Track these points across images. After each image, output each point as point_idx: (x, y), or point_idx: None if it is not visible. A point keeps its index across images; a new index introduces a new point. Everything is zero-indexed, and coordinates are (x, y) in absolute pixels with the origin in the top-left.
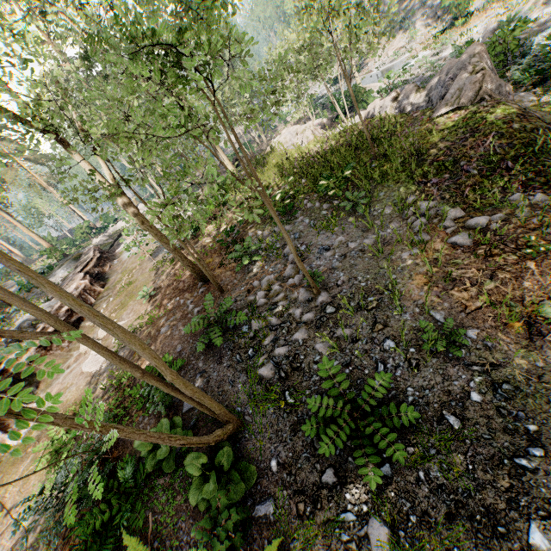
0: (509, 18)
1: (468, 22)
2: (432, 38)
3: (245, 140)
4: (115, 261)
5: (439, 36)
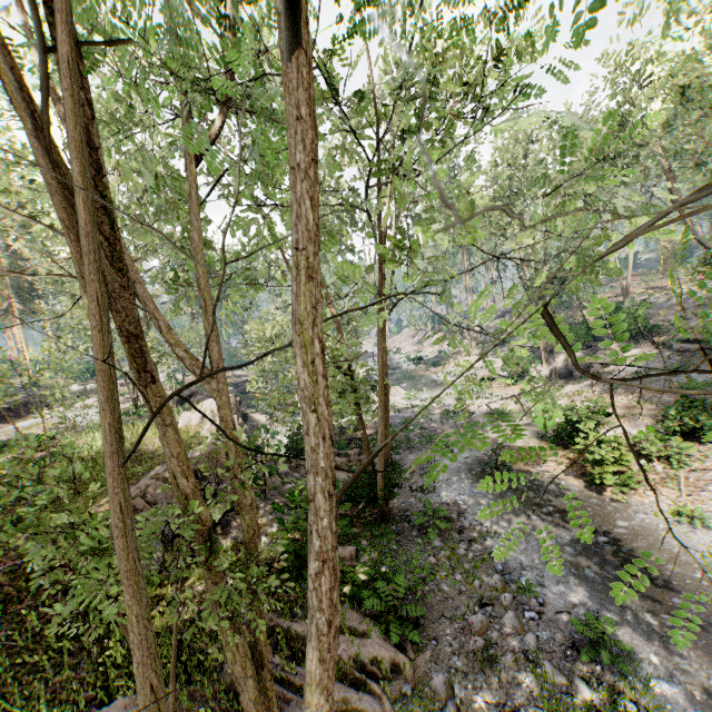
0: (505, 410)
1: (514, 385)
2: (480, 379)
3: (174, 386)
4: (1, 425)
5: (487, 381)
